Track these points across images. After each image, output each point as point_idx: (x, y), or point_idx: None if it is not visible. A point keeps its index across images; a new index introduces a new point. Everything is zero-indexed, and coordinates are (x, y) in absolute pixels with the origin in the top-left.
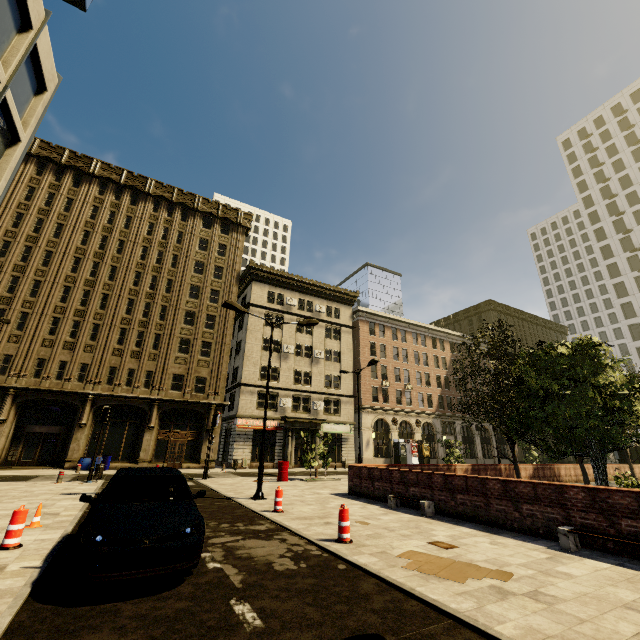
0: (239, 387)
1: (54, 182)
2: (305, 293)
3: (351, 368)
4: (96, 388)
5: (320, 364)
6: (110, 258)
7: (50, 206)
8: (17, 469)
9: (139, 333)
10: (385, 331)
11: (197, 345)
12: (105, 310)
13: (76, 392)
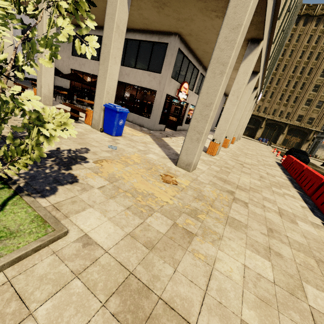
0: None
1: None
2: None
3: None
4: (268, 116)
5: None
6: (285, 60)
7: None
8: (243, 135)
9: (288, 96)
10: None
11: (315, 102)
12: (277, 86)
13: (261, 117)
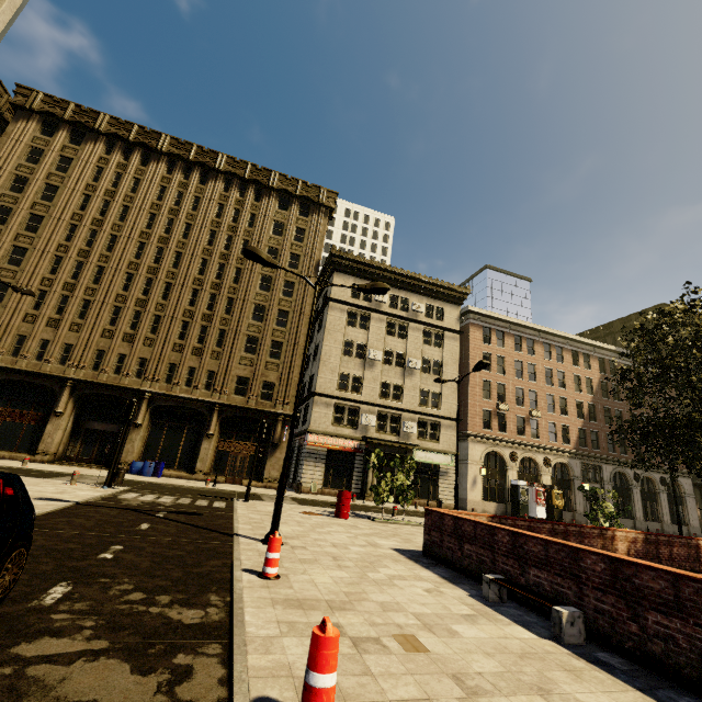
0: (313, 397)
1: (122, 161)
2: (399, 288)
3: (456, 384)
4: (153, 386)
5: (415, 376)
6: (175, 243)
7: (117, 187)
8: (72, 466)
9: (202, 328)
10: (505, 339)
11: (265, 344)
12: (167, 300)
13: (132, 388)
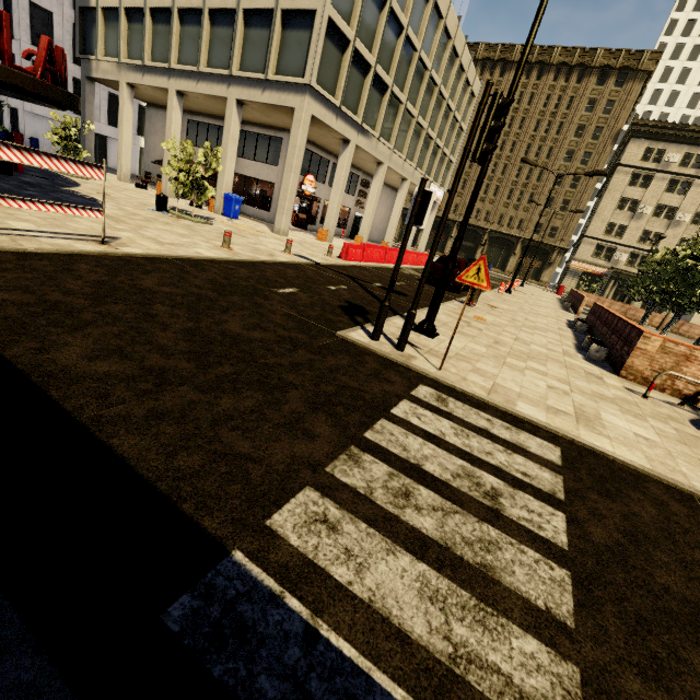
0: (583, 238)
1: (488, 78)
2: (698, 145)
3: None
4: (491, 226)
5: (679, 227)
6: (513, 135)
7: None
8: None
9: (520, 192)
10: None
11: (558, 202)
12: (503, 176)
13: (481, 227)
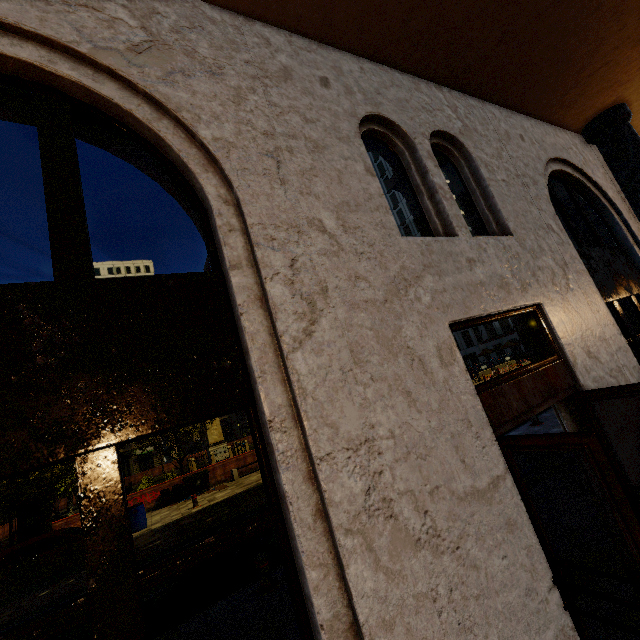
0: None
1: None
2: None
3: None
4: None
5: None
6: None
7: None
8: None
9: None
10: None
11: None
12: None
13: None
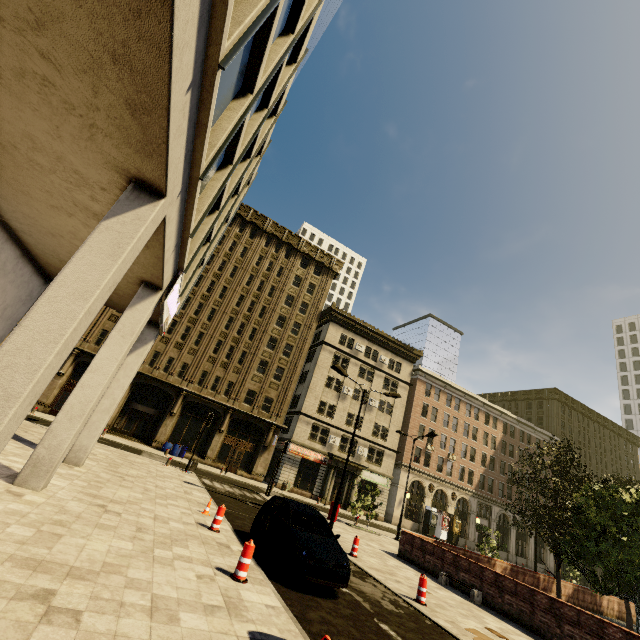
0: (298, 415)
1: None
2: (373, 342)
3: (400, 423)
4: (189, 386)
5: (372, 412)
6: (224, 279)
7: None
8: (120, 436)
9: (231, 347)
10: (440, 395)
11: (273, 368)
12: (211, 322)
13: (175, 385)
